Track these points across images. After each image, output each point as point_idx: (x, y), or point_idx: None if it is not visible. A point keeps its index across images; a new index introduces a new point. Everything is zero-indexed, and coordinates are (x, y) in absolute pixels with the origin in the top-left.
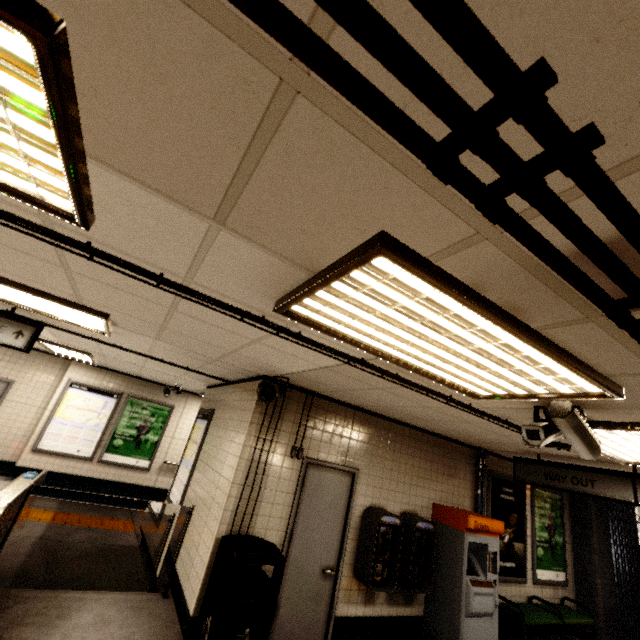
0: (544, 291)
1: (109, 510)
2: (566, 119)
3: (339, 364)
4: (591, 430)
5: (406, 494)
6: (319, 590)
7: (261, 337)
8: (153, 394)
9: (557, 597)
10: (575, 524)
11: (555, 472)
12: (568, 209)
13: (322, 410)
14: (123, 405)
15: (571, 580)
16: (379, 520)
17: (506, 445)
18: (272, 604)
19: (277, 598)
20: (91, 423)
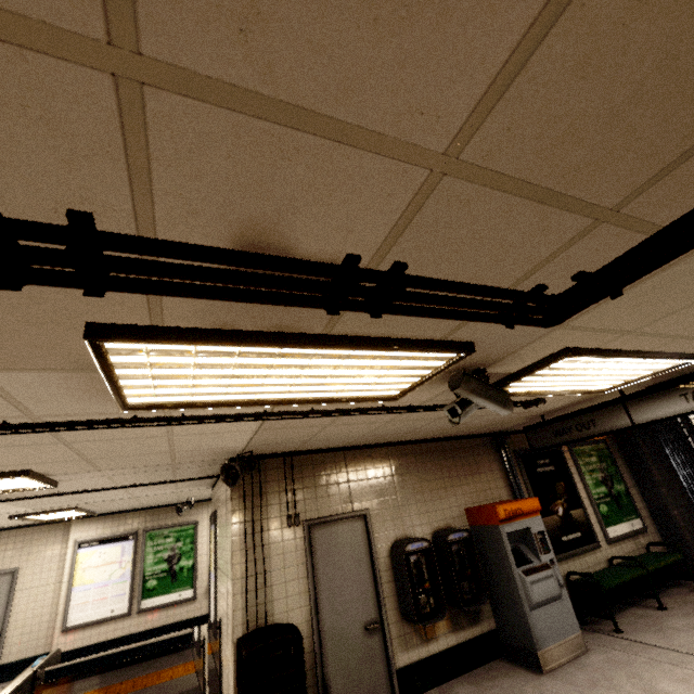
0: (271, 308)
1: (162, 659)
2: (49, 214)
3: (261, 422)
4: (522, 381)
5: (431, 512)
6: (369, 649)
7: (167, 431)
8: (170, 518)
9: (641, 547)
10: (631, 465)
11: (560, 427)
12: (145, 263)
13: (307, 466)
14: (142, 543)
15: (650, 523)
16: (404, 551)
17: (506, 420)
18: (302, 687)
19: (324, 677)
20: (115, 576)
